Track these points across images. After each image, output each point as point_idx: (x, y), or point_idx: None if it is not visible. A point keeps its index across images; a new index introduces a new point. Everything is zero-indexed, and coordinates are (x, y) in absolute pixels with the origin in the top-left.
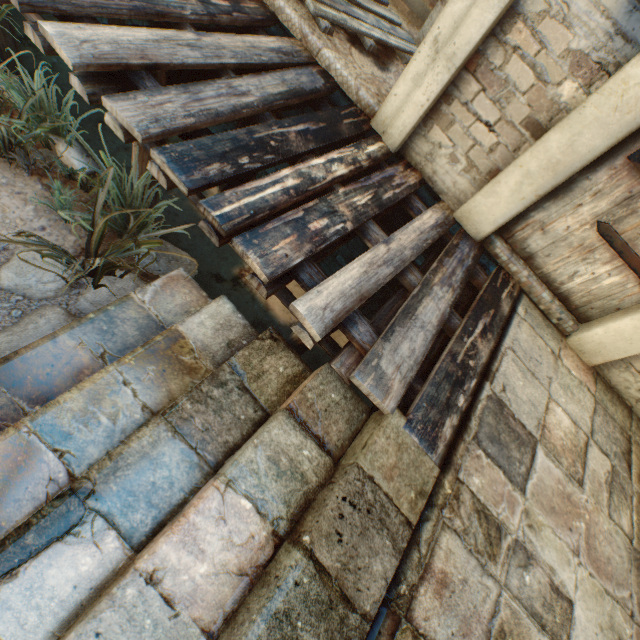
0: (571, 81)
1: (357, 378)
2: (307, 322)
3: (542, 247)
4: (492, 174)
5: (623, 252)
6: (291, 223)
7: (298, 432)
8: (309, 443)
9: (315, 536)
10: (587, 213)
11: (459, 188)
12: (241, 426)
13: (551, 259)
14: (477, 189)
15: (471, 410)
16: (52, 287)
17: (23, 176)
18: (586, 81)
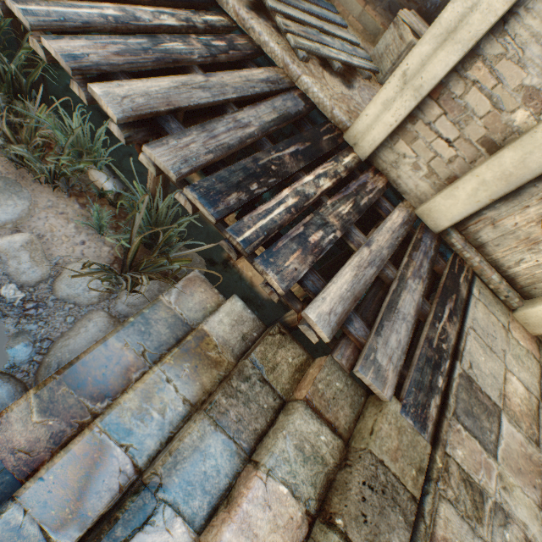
0: (523, 110)
1: (360, 372)
2: (318, 327)
3: (492, 238)
4: (450, 180)
5: None
6: (295, 239)
7: (315, 420)
8: (324, 429)
9: (346, 519)
10: (533, 213)
11: (420, 190)
12: (265, 414)
13: (500, 248)
14: (436, 191)
15: (448, 389)
16: (95, 294)
17: (64, 198)
18: (537, 110)
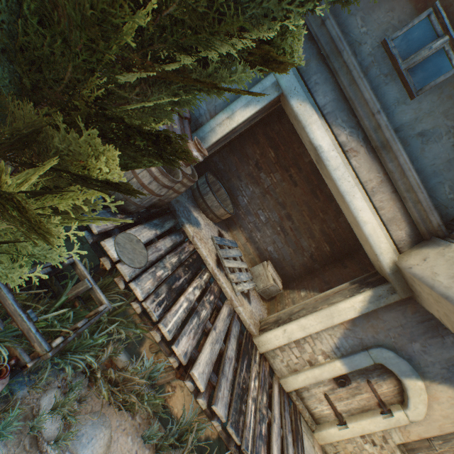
0: (321, 355)
1: None
2: None
3: (307, 395)
4: (295, 370)
5: (331, 404)
6: (260, 436)
7: None
8: None
9: None
10: (321, 389)
11: (282, 370)
12: None
13: (309, 400)
14: (289, 372)
15: None
16: None
17: (123, 413)
18: (325, 357)
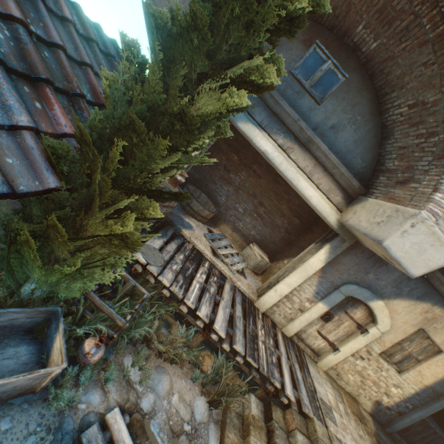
0: (307, 302)
1: (305, 409)
2: (291, 397)
3: (305, 336)
4: (291, 319)
5: (324, 337)
6: (272, 363)
7: (301, 434)
8: (304, 436)
9: None
10: (314, 328)
11: (282, 321)
12: (286, 440)
13: (308, 339)
14: (287, 322)
15: (320, 405)
16: (206, 414)
17: (175, 366)
18: (310, 303)
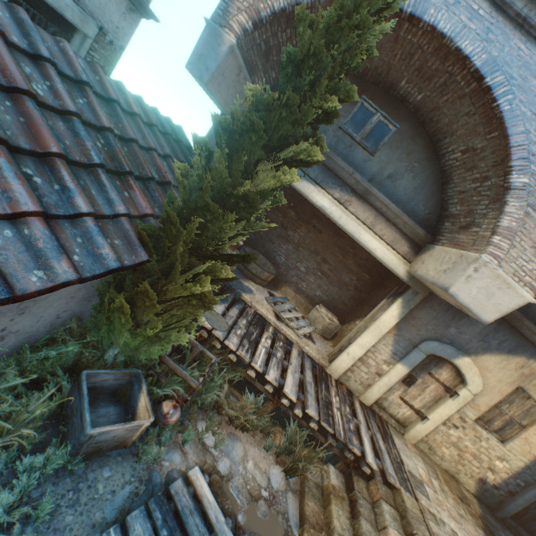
0: (384, 365)
1: (390, 478)
2: (373, 464)
3: (387, 404)
4: (368, 385)
5: (408, 404)
6: (349, 430)
7: (387, 504)
8: (390, 507)
9: (415, 529)
10: (396, 394)
11: (358, 389)
12: (371, 511)
13: (390, 408)
14: (364, 389)
15: (408, 477)
16: (283, 482)
17: (246, 434)
18: (388, 365)
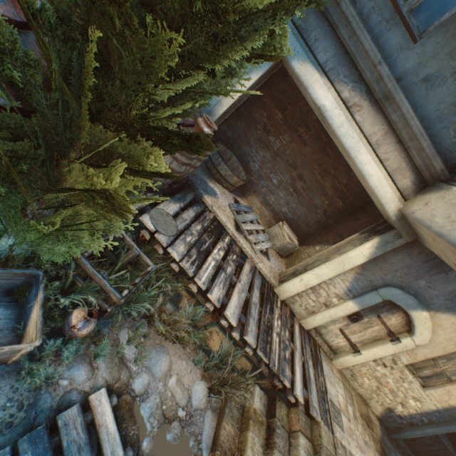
0: (335, 298)
1: (313, 412)
2: (300, 398)
3: (324, 332)
4: (312, 312)
5: (346, 337)
6: (284, 359)
7: (304, 437)
8: (306, 440)
9: None
10: (337, 325)
11: (301, 313)
12: (287, 441)
13: (327, 335)
14: (307, 314)
15: (329, 408)
16: (204, 400)
17: (177, 345)
18: (338, 299)
